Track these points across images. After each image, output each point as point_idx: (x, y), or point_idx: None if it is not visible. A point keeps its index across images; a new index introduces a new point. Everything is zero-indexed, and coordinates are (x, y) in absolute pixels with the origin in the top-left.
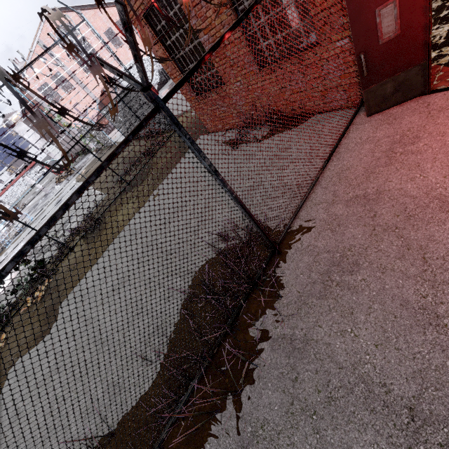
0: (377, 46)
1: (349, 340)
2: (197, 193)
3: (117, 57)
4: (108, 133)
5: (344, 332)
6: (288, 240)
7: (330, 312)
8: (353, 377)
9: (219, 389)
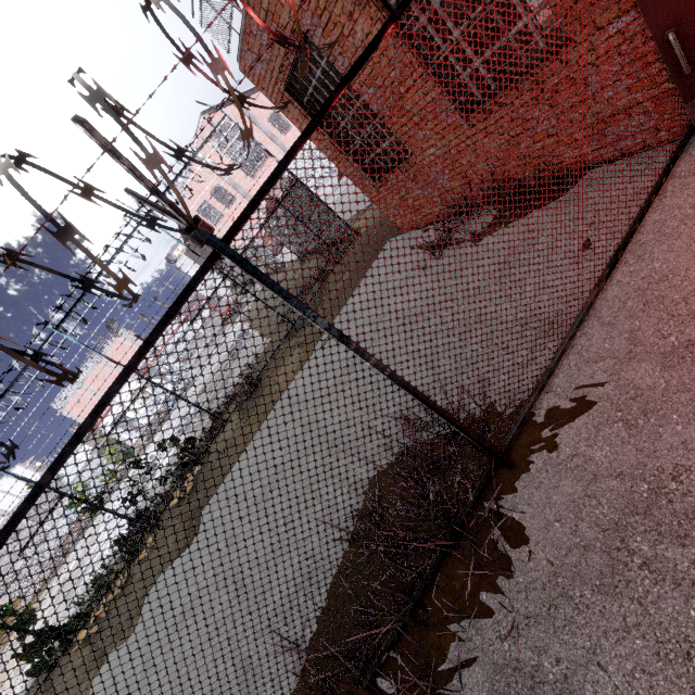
0: None
1: None
2: (311, 380)
3: (268, 152)
4: (279, 250)
5: None
6: (529, 438)
7: (628, 636)
8: None
9: None
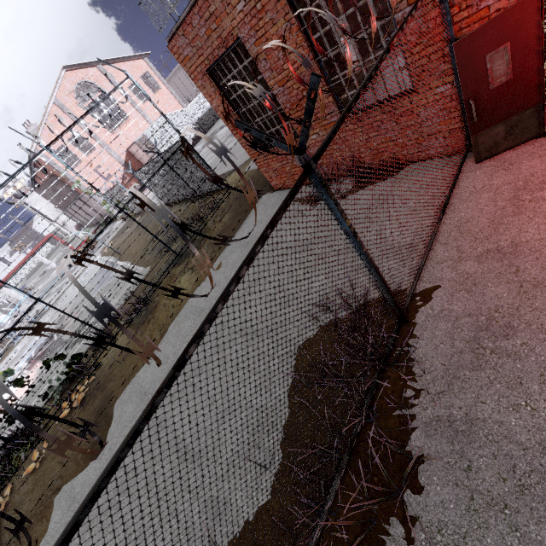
0: (488, 91)
1: (527, 415)
2: (338, 258)
3: (163, 114)
4: None
5: (517, 406)
6: (413, 305)
7: (492, 385)
8: (545, 457)
9: (382, 487)
